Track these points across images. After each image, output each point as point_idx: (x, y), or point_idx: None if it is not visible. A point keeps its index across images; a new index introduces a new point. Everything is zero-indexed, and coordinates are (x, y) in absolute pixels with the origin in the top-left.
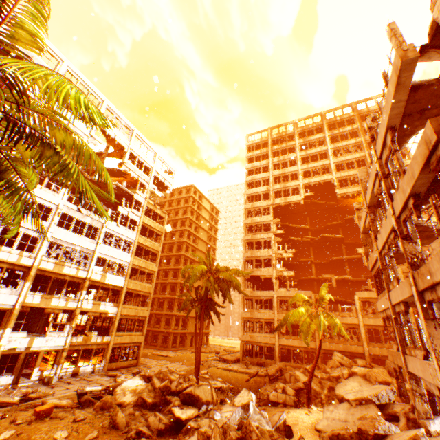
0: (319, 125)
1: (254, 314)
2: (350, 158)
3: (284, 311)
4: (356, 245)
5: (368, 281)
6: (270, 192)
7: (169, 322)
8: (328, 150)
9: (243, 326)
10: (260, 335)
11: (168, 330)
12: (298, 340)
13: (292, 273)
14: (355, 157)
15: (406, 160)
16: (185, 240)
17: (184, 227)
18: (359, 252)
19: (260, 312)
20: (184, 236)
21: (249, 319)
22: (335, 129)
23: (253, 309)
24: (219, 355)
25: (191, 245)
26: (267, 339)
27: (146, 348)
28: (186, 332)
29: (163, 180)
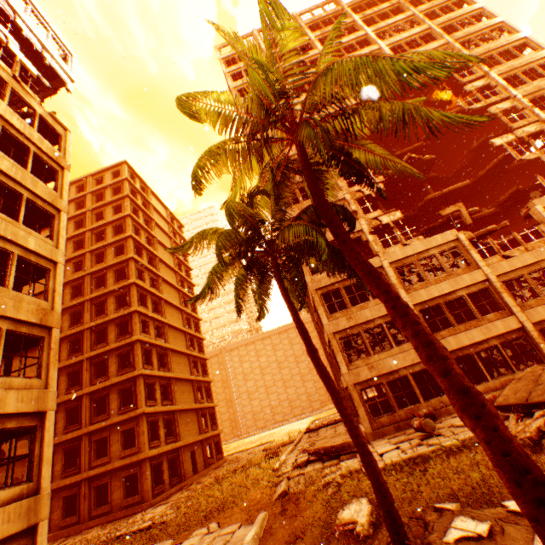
0: (337, 11)
1: (357, 317)
2: (408, 35)
3: (419, 285)
4: (439, 184)
5: (541, 179)
6: (295, 107)
7: (130, 443)
8: (369, 33)
9: (341, 352)
10: (391, 355)
11: (134, 458)
12: (477, 328)
13: (398, 214)
14: (415, 33)
15: (492, 19)
16: (133, 256)
17: (124, 234)
18: (499, 144)
19: (367, 308)
20: (128, 249)
21: (349, 331)
22: (366, 11)
23: (349, 309)
24: (310, 448)
25: (147, 268)
26: (412, 356)
27: (77, 536)
28: (179, 447)
29: (37, 44)
